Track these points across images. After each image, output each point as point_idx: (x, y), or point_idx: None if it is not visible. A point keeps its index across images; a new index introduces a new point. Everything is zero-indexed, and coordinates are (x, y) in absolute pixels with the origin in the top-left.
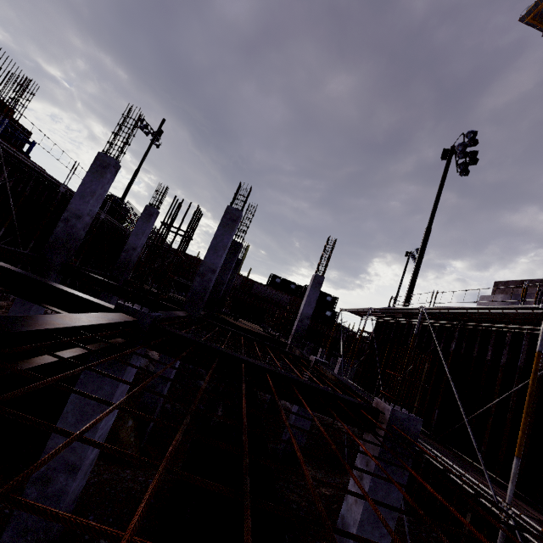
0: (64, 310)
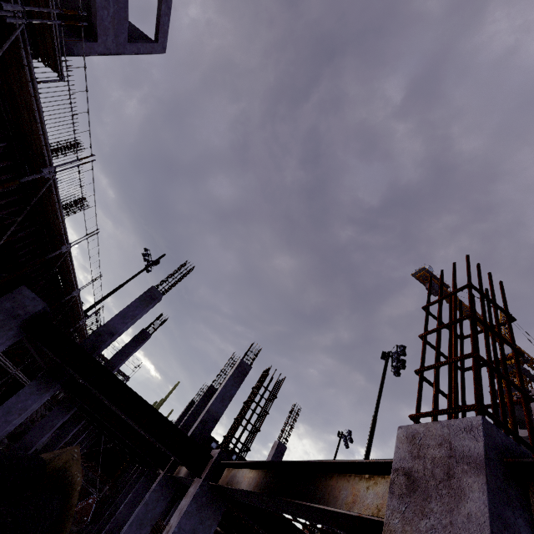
0: (167, 446)
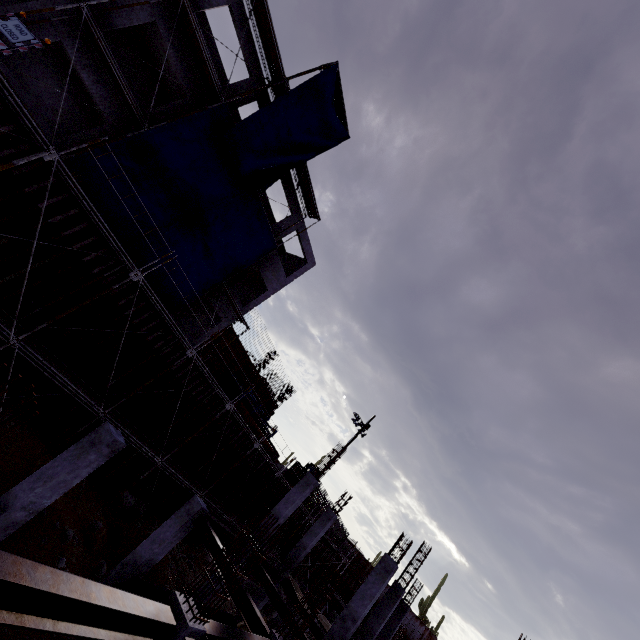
0: (245, 616)
